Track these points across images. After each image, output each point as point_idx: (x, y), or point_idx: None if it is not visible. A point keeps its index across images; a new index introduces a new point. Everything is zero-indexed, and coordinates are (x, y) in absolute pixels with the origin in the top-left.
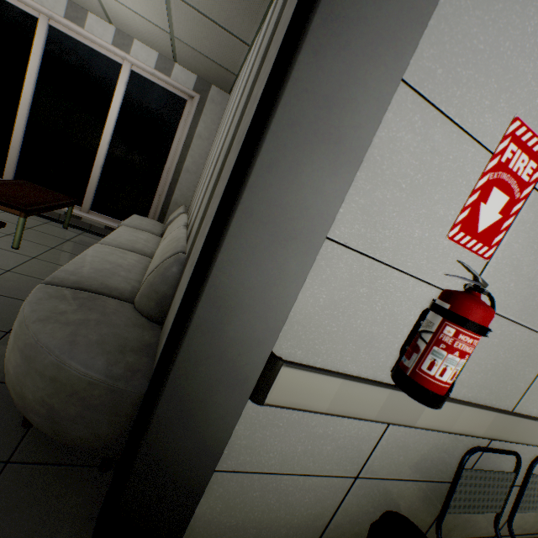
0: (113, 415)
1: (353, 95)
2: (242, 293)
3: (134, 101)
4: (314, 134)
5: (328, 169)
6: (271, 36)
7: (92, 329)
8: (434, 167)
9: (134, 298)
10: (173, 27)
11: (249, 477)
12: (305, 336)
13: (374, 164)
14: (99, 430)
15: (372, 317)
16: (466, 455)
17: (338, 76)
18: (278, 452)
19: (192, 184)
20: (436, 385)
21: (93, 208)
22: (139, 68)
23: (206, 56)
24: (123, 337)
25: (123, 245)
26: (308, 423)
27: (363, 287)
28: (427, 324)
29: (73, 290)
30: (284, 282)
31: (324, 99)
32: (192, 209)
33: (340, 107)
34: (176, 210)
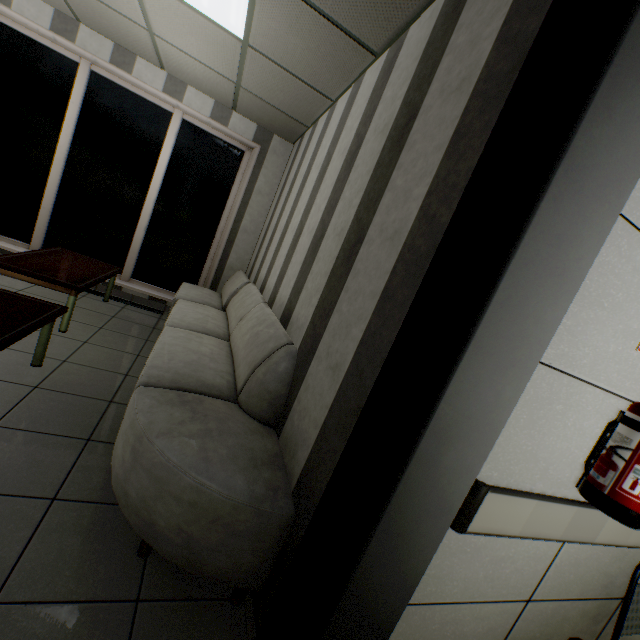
0: (258, 541)
1: (579, 231)
2: (461, 423)
3: (184, 153)
4: (543, 269)
5: (550, 299)
6: (405, 119)
7: (218, 441)
8: (632, 285)
9: (235, 396)
10: (242, 77)
11: (431, 608)
12: (502, 457)
13: (583, 287)
14: (241, 559)
15: (563, 433)
16: (637, 569)
17: (569, 217)
18: (461, 580)
19: (249, 246)
20: (639, 505)
21: (135, 275)
22: (192, 117)
23: (275, 107)
24: (249, 448)
25: (194, 327)
26: (492, 546)
27: (559, 404)
28: (622, 440)
29: (175, 392)
30: (498, 408)
31: (556, 237)
32: (269, 282)
33: (567, 243)
34: (232, 276)
